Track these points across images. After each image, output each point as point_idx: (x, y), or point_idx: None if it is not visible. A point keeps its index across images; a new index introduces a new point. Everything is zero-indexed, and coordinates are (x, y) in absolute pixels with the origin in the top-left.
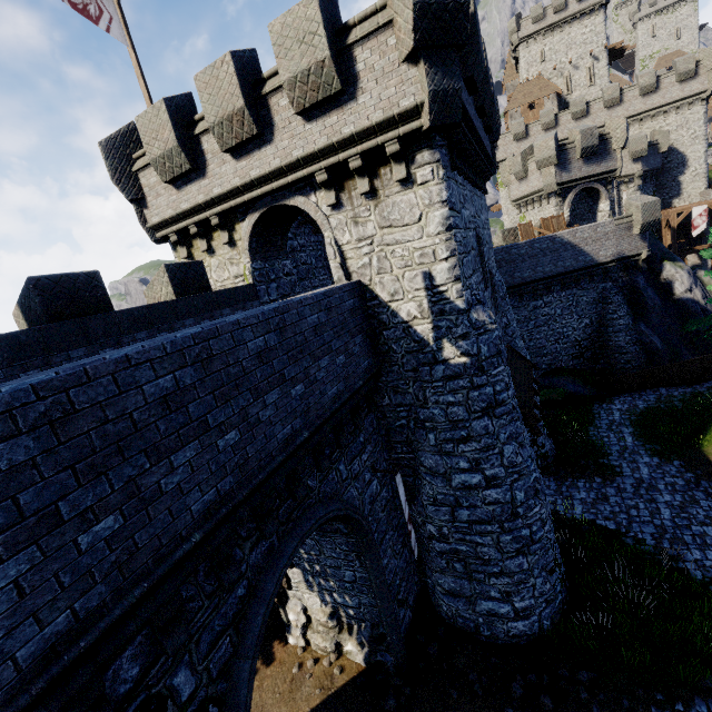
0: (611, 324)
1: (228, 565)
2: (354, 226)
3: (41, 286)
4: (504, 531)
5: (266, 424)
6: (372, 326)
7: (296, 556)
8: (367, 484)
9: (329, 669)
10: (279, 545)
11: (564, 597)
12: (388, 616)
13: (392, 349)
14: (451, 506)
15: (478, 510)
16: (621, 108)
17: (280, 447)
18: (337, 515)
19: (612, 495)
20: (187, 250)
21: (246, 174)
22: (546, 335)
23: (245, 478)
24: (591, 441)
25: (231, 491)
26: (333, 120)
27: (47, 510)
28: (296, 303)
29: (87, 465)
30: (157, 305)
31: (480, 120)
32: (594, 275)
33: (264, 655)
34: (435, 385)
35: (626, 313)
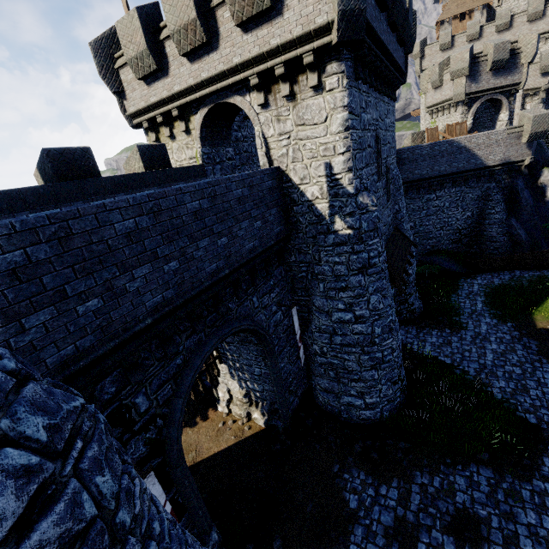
0: (488, 217)
1: (170, 344)
2: (277, 123)
3: (51, 155)
4: (364, 353)
5: (198, 260)
6: (286, 202)
7: (224, 357)
8: (273, 313)
9: (242, 426)
10: (206, 340)
11: (402, 400)
12: (280, 398)
13: (299, 221)
14: (330, 334)
15: (348, 337)
16: (542, 22)
17: (208, 277)
18: (248, 328)
19: (455, 342)
20: (155, 135)
21: (198, 75)
22: (434, 223)
23: (182, 293)
24: (450, 304)
25: (172, 298)
26: (264, 33)
27: (59, 288)
28: (225, 179)
29: (81, 267)
30: (131, 175)
31: (393, 34)
32: (481, 176)
33: (202, 415)
34: (327, 249)
35: (502, 209)
